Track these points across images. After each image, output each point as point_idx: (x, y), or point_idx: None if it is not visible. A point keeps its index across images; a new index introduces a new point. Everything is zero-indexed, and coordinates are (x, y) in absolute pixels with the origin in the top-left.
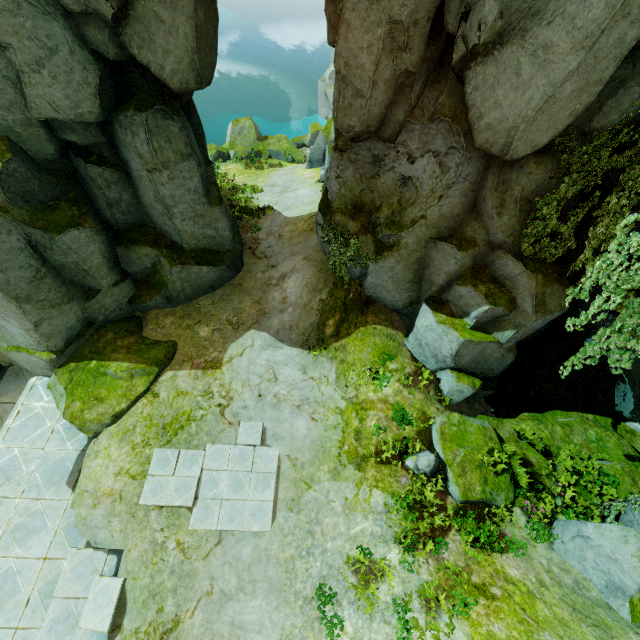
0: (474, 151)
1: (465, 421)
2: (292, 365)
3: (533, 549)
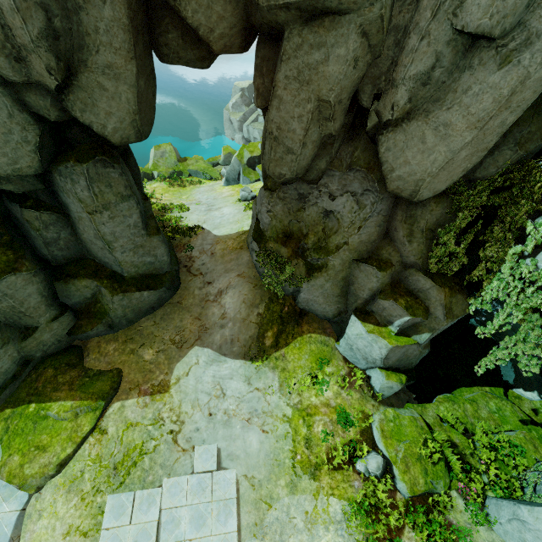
0: (385, 193)
1: (399, 415)
2: (237, 378)
3: (477, 533)
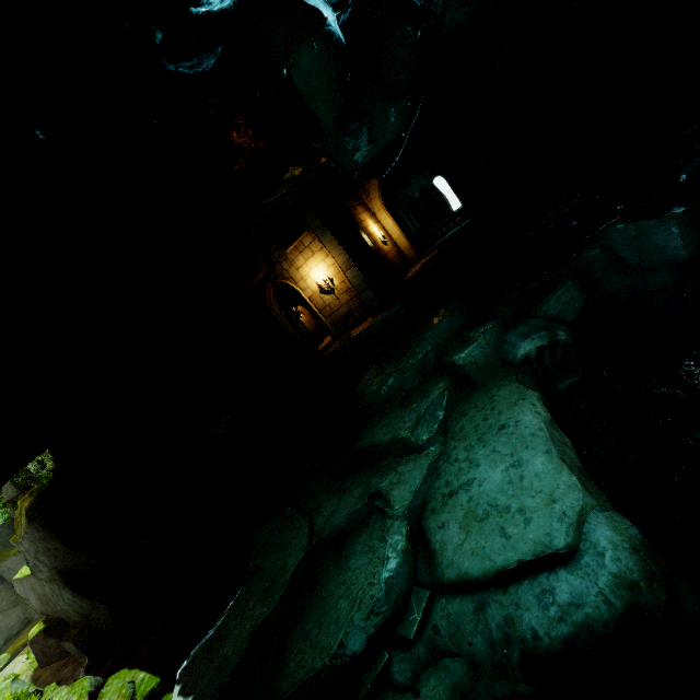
0: None
1: (5, 688)
2: None
3: None
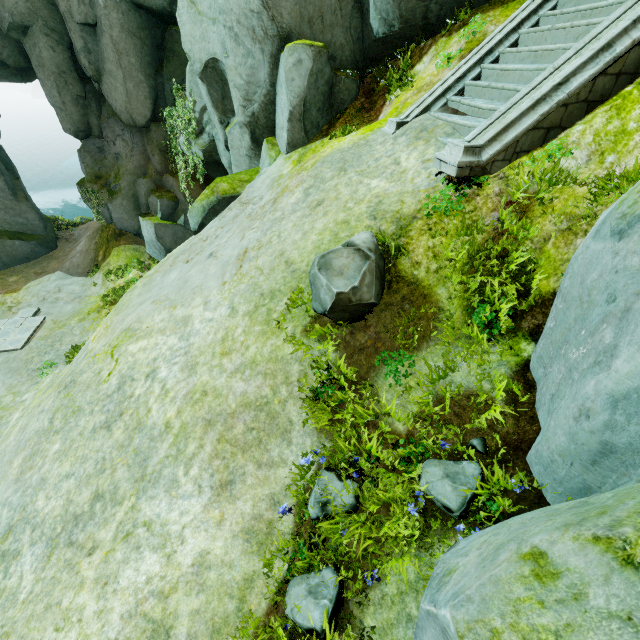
0: (132, 129)
1: None
2: (76, 285)
3: None
